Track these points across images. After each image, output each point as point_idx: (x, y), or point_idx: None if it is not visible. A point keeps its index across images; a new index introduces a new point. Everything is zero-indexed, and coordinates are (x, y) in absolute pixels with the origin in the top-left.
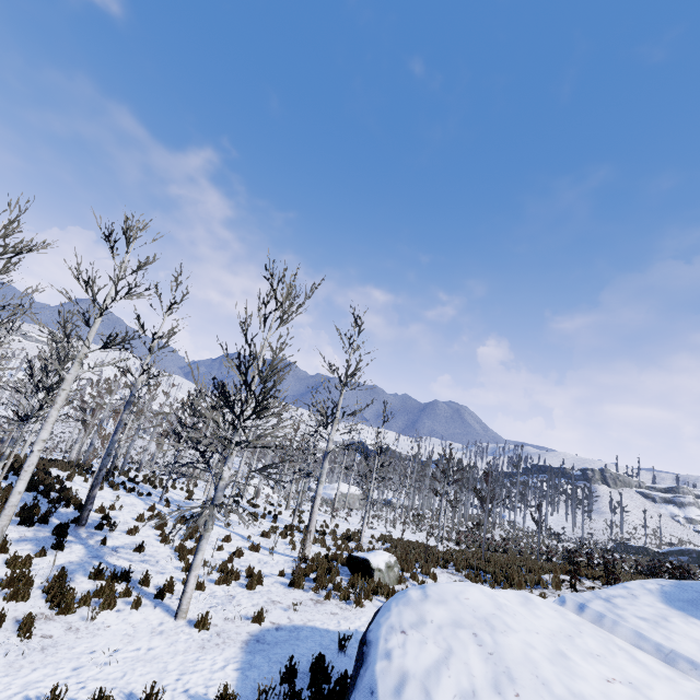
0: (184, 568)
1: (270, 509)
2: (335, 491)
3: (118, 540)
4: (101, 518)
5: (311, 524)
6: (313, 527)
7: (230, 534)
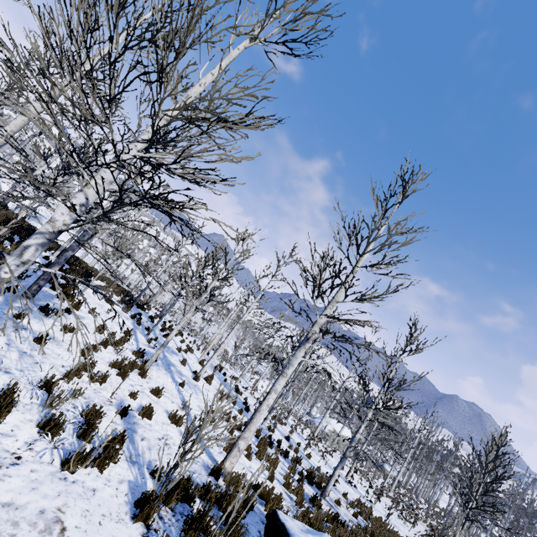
0: (42, 383)
1: (253, 402)
2: (329, 426)
3: (40, 326)
4: (65, 309)
5: (249, 425)
6: (250, 432)
7: (162, 387)
